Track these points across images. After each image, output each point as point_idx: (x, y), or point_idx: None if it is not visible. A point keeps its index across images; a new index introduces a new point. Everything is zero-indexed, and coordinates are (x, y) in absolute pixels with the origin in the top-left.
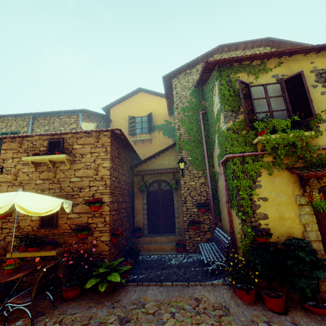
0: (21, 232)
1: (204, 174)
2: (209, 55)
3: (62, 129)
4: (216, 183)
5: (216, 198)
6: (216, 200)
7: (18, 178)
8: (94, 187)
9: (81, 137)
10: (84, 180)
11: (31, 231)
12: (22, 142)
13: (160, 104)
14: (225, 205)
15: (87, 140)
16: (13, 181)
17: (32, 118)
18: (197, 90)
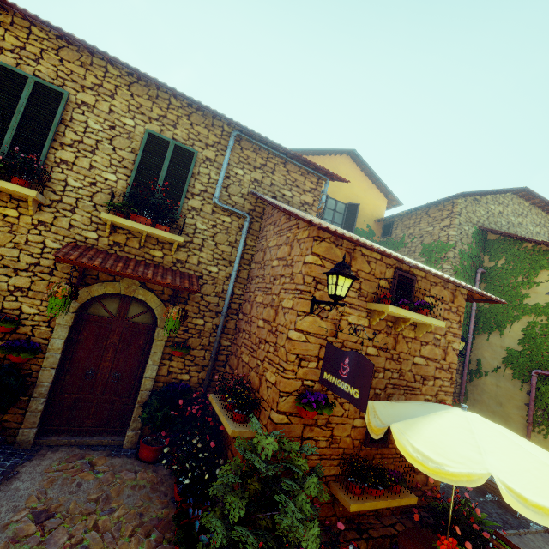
0: (335, 449)
1: (460, 358)
2: (508, 191)
3: (288, 194)
4: (476, 376)
5: (464, 393)
6: (464, 396)
7: (339, 333)
8: (440, 381)
9: (435, 283)
10: (430, 364)
11: (351, 447)
12: (352, 254)
13: (368, 195)
14: (499, 415)
15: (442, 292)
16: (330, 337)
17: (235, 137)
18: (481, 233)
